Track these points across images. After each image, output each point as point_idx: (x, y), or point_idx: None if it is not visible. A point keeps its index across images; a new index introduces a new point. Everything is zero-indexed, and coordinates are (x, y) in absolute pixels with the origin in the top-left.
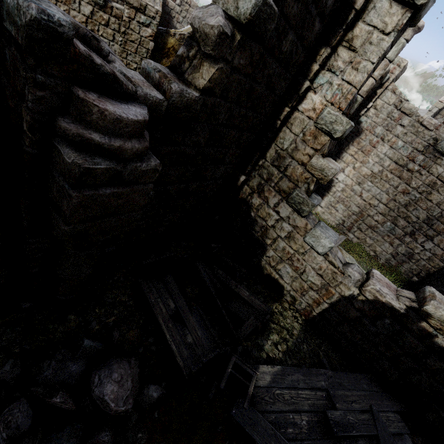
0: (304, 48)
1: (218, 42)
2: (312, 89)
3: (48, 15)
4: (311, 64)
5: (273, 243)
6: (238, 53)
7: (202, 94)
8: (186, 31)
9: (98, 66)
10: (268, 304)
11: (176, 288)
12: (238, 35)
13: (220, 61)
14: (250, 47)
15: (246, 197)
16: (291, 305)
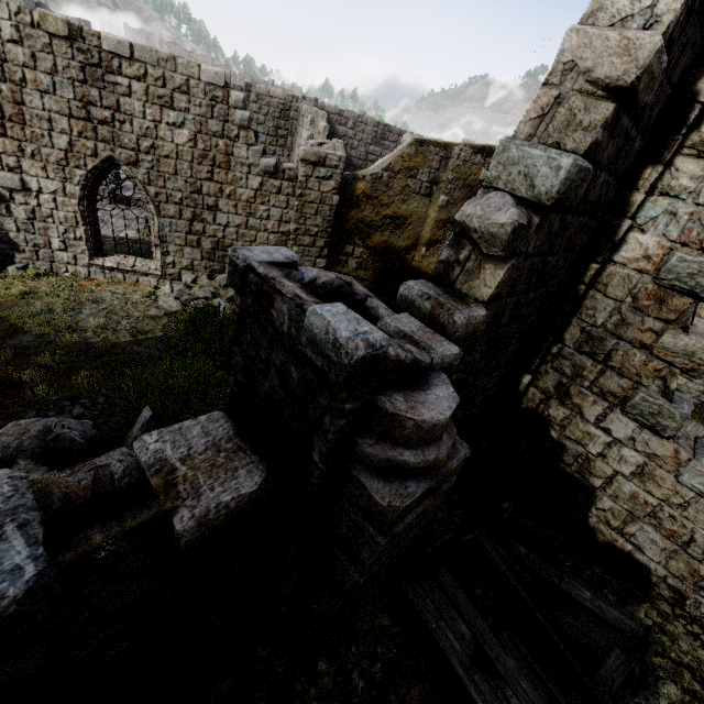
0: (616, 180)
1: (510, 239)
2: (635, 227)
3: (372, 346)
4: (629, 194)
5: (608, 486)
6: (534, 237)
7: (486, 305)
8: (379, 168)
9: (403, 361)
10: (627, 607)
11: (463, 596)
12: (534, 217)
13: (512, 257)
14: (549, 222)
15: (536, 406)
16: (674, 607)
